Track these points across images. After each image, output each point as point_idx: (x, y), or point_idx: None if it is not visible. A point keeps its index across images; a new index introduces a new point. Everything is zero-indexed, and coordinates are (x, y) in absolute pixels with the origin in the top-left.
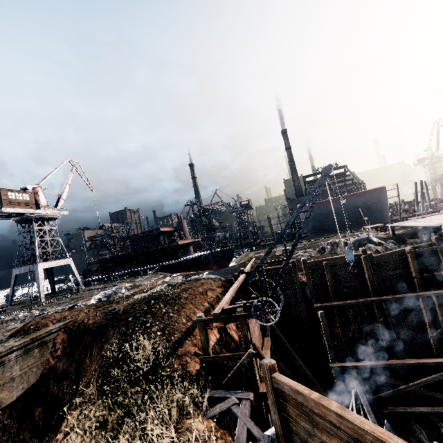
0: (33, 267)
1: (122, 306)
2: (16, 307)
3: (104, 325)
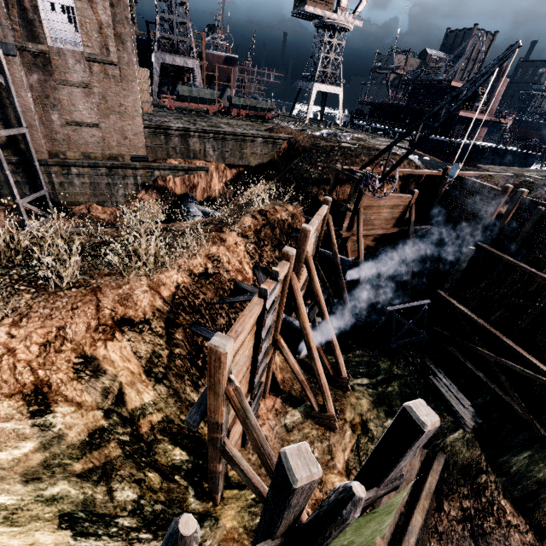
0: (311, 86)
1: (325, 144)
2: (291, 119)
3: (307, 151)
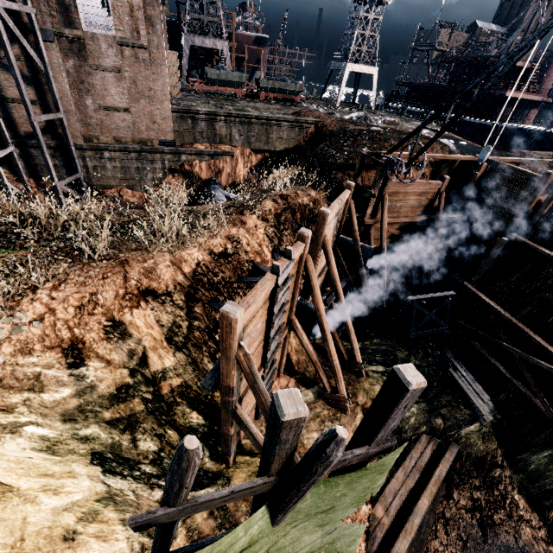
0: (343, 66)
1: (354, 128)
2: (321, 103)
3: (334, 136)
